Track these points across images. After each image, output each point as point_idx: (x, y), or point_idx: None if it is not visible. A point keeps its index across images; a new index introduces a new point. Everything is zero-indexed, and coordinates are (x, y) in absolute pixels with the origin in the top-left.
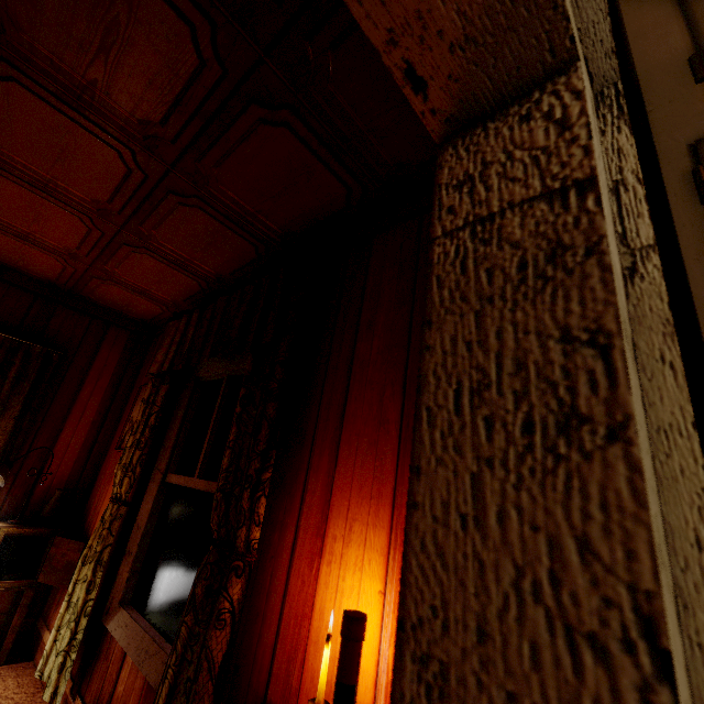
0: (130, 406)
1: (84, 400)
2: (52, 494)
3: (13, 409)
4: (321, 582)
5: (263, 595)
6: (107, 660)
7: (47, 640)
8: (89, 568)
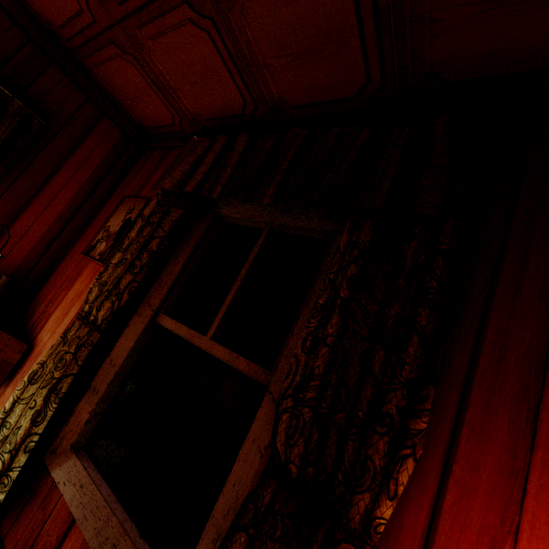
0: (106, 213)
1: (55, 188)
2: None
3: None
4: None
5: None
6: (43, 511)
7: None
8: (40, 393)
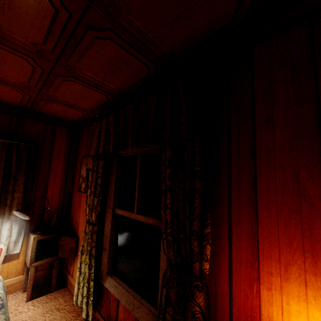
0: (78, 168)
1: (54, 168)
2: (52, 215)
3: (20, 179)
4: (264, 300)
5: (211, 295)
6: (108, 299)
7: (71, 279)
8: (86, 258)
